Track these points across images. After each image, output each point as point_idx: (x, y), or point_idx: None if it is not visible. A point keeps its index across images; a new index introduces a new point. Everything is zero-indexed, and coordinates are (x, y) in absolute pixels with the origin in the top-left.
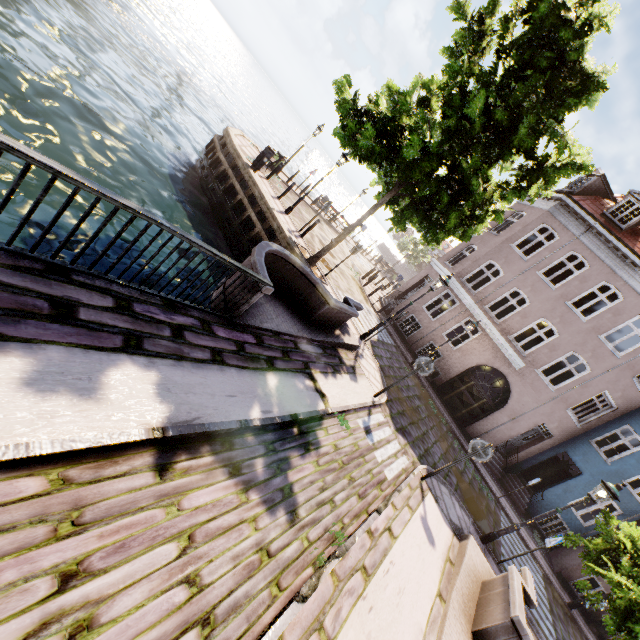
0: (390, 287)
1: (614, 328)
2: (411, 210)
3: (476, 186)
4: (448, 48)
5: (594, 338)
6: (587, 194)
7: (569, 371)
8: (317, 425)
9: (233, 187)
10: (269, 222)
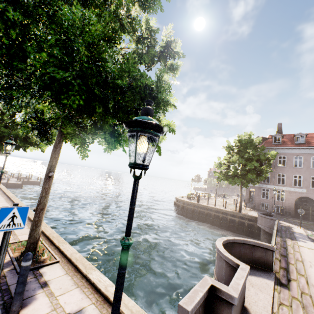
0: (231, 200)
1: (310, 164)
2: (248, 182)
3: (264, 171)
4: (227, 153)
5: (310, 169)
6: (263, 142)
7: (313, 178)
8: (310, 238)
9: (199, 211)
10: (221, 211)
